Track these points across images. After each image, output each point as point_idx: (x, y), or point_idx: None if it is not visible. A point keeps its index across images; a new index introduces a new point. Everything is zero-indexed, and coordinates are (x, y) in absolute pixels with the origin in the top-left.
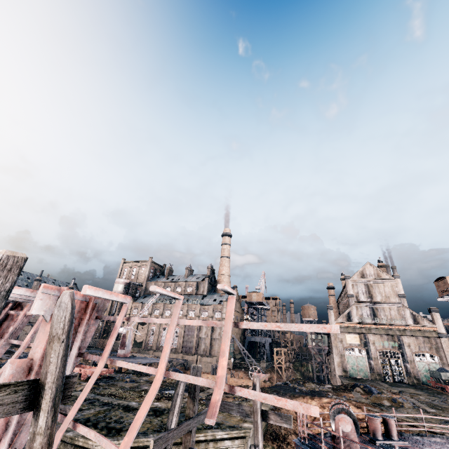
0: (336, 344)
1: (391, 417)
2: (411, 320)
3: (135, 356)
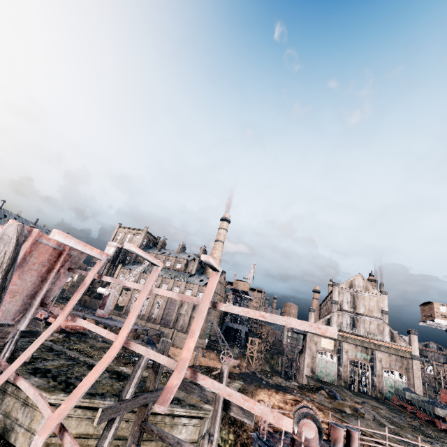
0: (310, 345)
1: (355, 430)
2: (388, 337)
3: (112, 318)
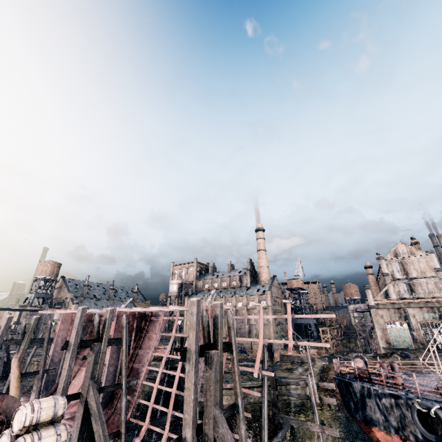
0: (377, 319)
1: (394, 362)
2: None
3: None
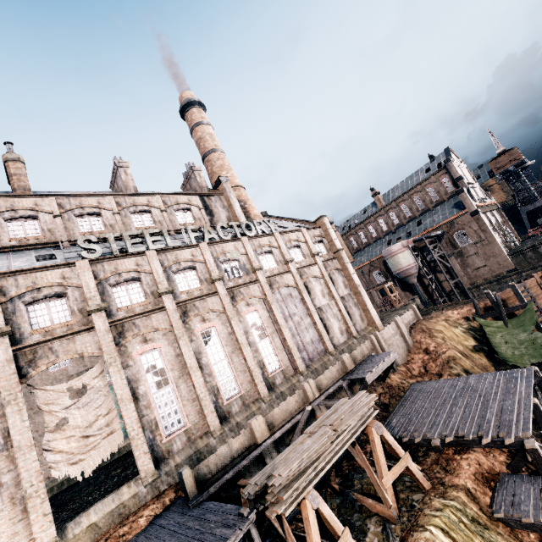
0: (488, 225)
1: None
2: (487, 197)
3: None
